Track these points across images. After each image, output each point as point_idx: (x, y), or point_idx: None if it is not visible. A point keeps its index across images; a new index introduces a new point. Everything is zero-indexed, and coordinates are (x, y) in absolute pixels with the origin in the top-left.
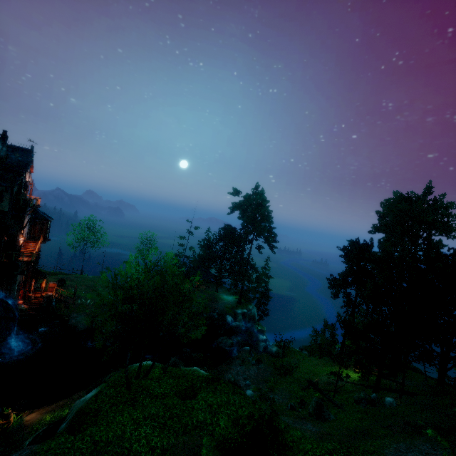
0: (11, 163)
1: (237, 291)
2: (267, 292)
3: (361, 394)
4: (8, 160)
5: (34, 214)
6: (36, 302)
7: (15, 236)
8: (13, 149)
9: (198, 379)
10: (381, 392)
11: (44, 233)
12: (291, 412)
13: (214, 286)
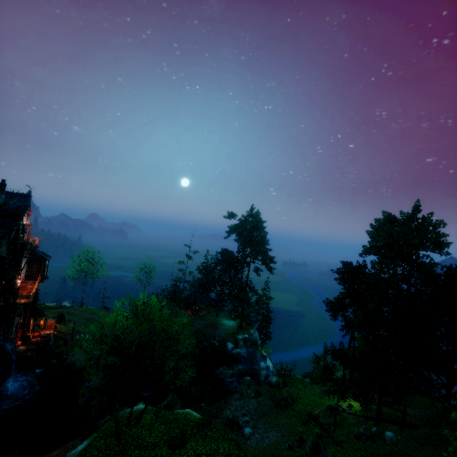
0: (9, 209)
1: (238, 314)
2: (268, 314)
3: (360, 429)
4: (6, 207)
5: (32, 254)
6: (34, 342)
7: (13, 278)
8: (11, 195)
9: (189, 424)
10: (383, 424)
11: (42, 272)
12: (289, 453)
13: (215, 311)
